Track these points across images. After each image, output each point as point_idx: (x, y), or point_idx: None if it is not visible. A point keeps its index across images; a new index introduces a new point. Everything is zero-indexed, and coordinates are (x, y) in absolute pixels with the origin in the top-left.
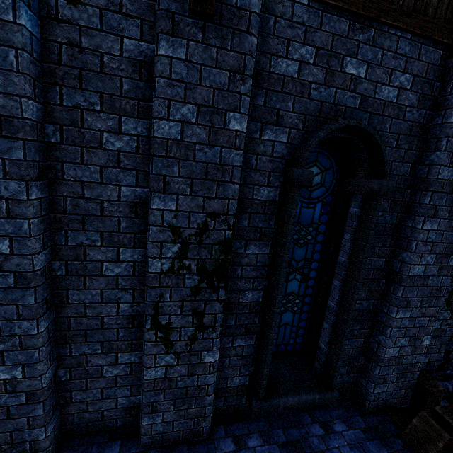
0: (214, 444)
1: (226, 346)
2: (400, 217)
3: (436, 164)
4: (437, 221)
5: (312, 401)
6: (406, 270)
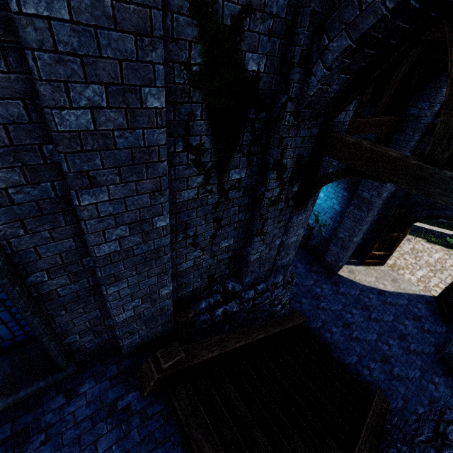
0: None
1: None
2: (61, 186)
3: (43, 105)
4: (102, 190)
5: (38, 390)
6: (91, 251)
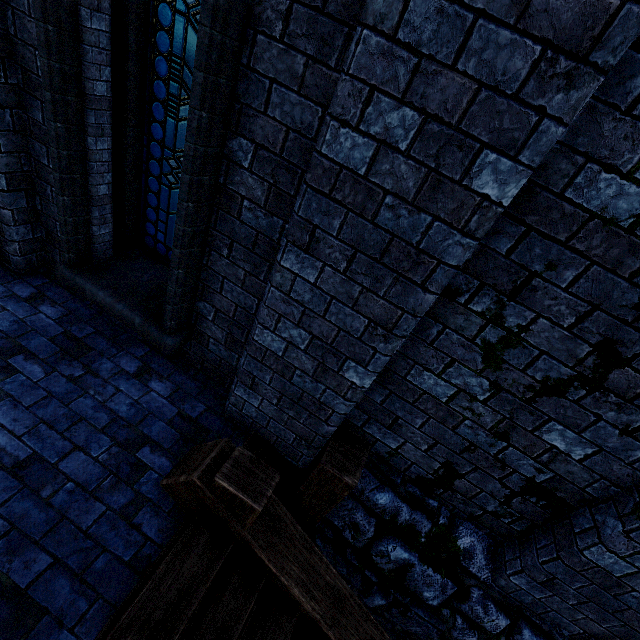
0: (13, 280)
1: (42, 161)
2: None
3: None
4: None
5: (130, 322)
6: (322, 134)
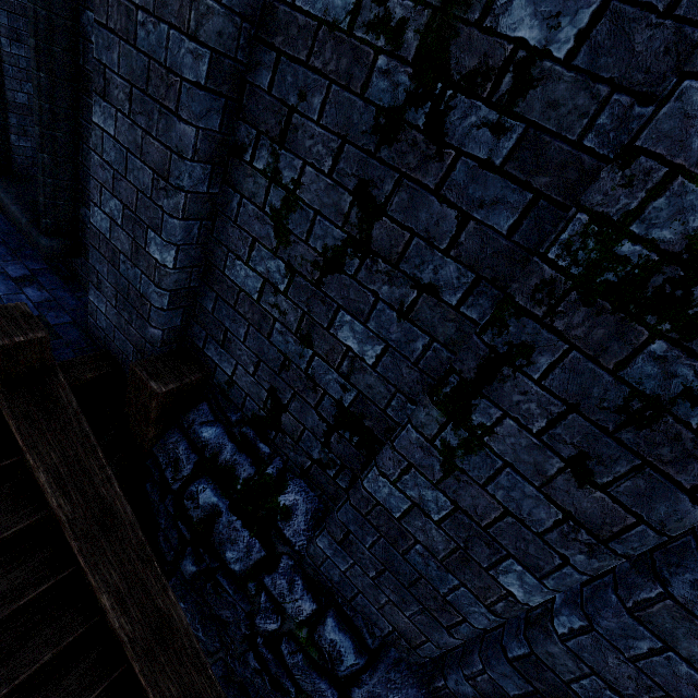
0: None
1: None
2: None
3: None
4: None
5: (20, 224)
6: None
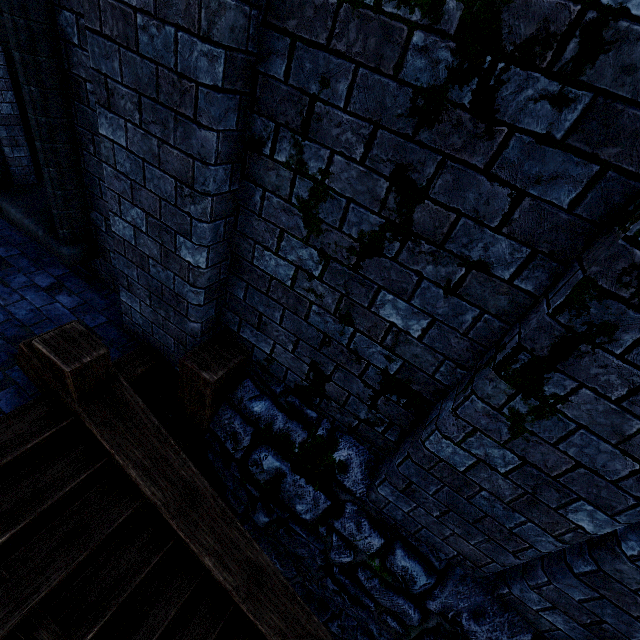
0: None
1: None
2: None
3: None
4: None
5: (37, 236)
6: None
